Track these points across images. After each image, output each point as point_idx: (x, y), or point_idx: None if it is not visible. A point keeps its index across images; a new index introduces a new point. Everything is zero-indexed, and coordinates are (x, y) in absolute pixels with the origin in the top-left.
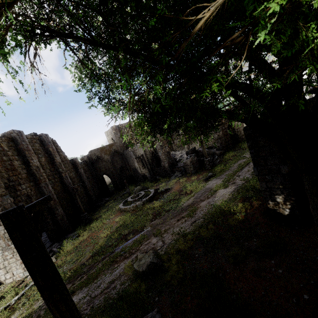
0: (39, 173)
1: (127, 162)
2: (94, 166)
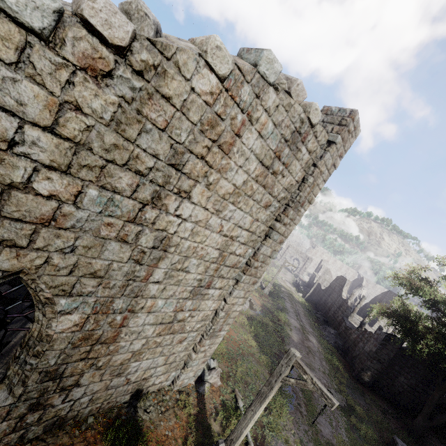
0: None
1: None
2: None
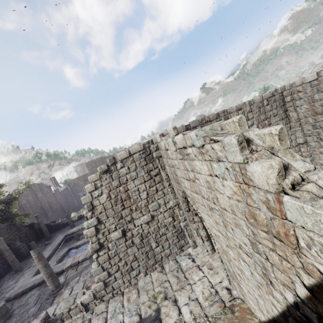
0: (25, 206)
1: None
2: (74, 189)
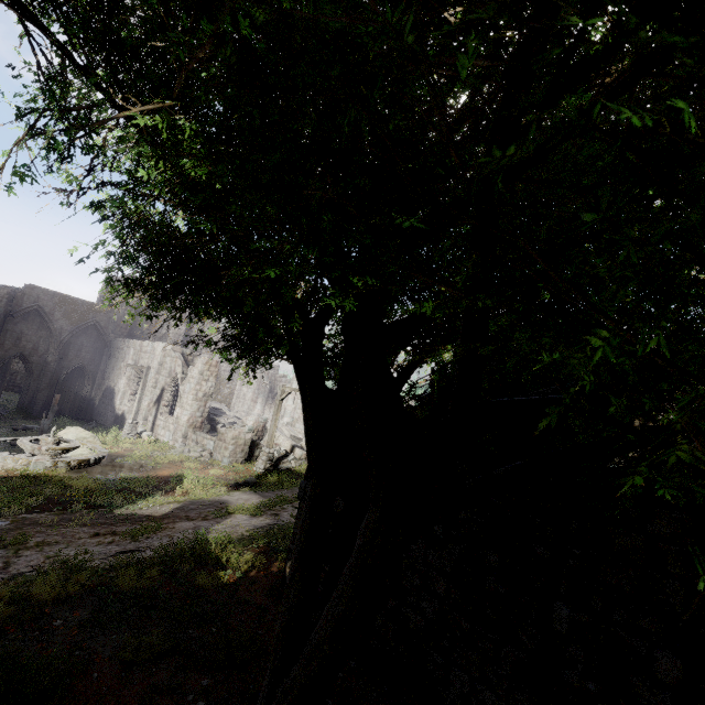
0: None
1: (106, 367)
2: (10, 324)
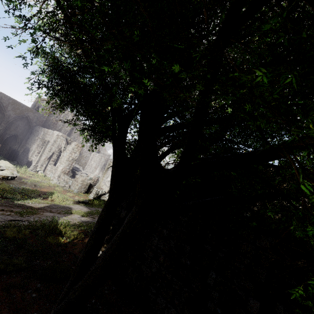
0: None
1: (28, 138)
2: None
